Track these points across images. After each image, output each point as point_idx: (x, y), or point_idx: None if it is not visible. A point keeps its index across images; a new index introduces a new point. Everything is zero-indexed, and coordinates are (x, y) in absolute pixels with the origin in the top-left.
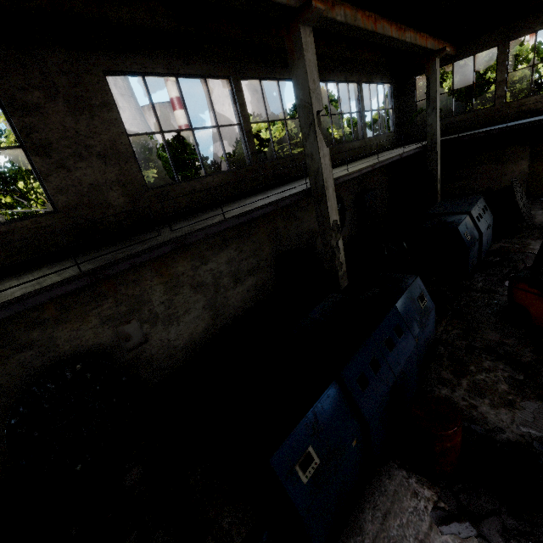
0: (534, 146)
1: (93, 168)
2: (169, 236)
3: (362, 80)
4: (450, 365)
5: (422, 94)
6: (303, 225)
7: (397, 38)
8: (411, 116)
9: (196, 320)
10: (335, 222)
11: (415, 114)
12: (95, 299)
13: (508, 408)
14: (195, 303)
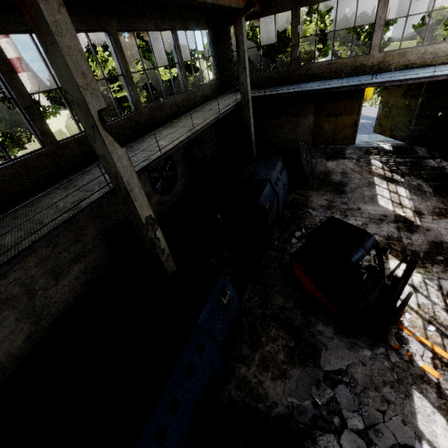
0: (317, 104)
1: None
2: None
3: (177, 27)
4: (249, 338)
5: None
6: None
7: None
8: (229, 65)
9: (9, 337)
10: (149, 216)
11: (232, 64)
12: None
13: (282, 379)
14: (2, 322)
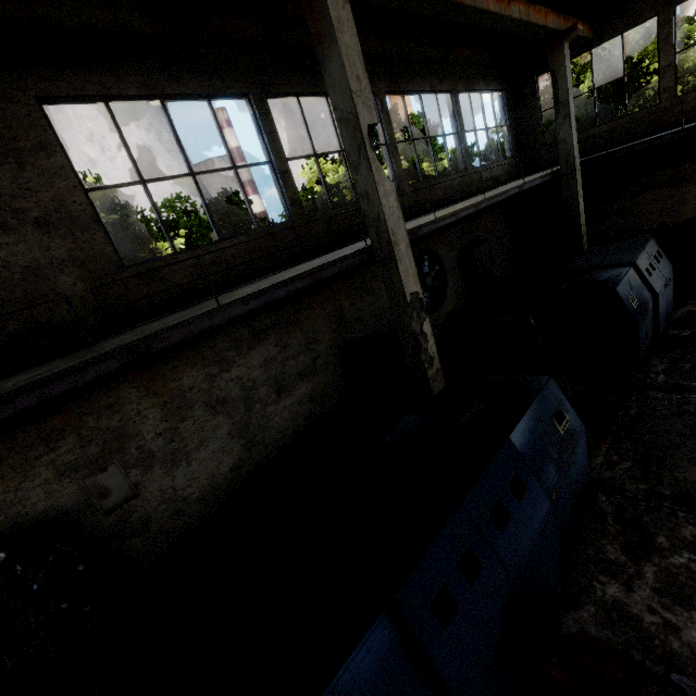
0: None
1: (29, 243)
2: (122, 341)
3: (458, 88)
4: (621, 532)
5: (549, 101)
6: (381, 300)
7: (498, 13)
8: (535, 133)
9: (218, 454)
10: (415, 295)
11: (540, 129)
12: (44, 439)
13: None
14: (215, 429)
